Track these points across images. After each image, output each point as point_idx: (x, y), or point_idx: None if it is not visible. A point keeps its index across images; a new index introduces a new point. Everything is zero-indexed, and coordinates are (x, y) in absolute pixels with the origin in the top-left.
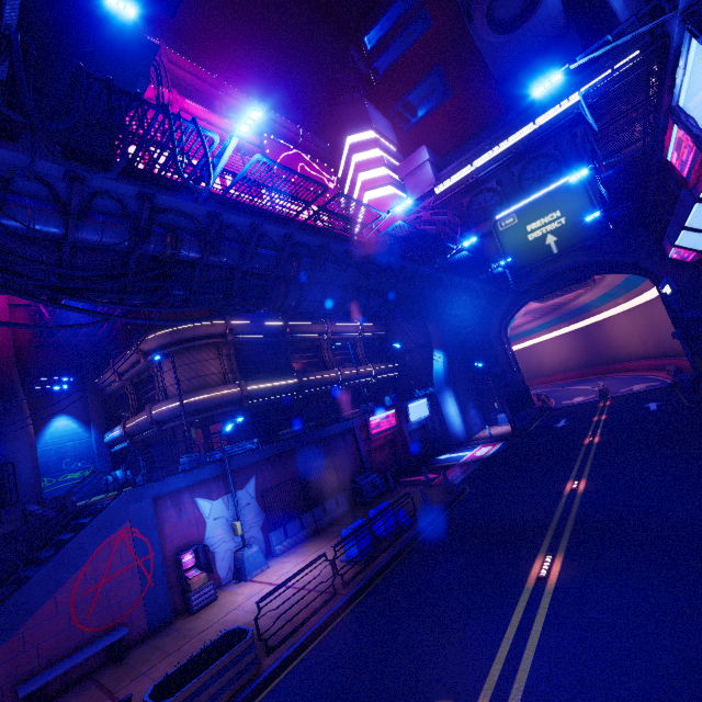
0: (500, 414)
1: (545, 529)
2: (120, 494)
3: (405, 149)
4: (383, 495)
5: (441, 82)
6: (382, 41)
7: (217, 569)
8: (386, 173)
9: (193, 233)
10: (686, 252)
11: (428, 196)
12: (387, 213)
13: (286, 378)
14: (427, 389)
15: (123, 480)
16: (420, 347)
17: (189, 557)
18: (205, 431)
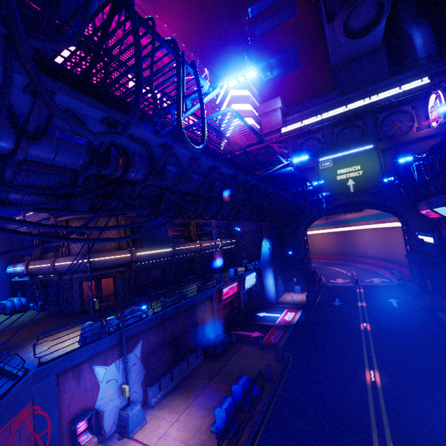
0: (297, 286)
1: (369, 426)
2: (26, 373)
3: (262, 94)
4: (227, 348)
5: (295, 56)
6: (261, 14)
7: (104, 425)
8: (250, 109)
9: (139, 154)
10: (433, 213)
11: (275, 132)
12: (286, 160)
13: (164, 247)
14: (254, 263)
15: (19, 307)
16: (252, 232)
17: (82, 422)
18: (97, 283)
